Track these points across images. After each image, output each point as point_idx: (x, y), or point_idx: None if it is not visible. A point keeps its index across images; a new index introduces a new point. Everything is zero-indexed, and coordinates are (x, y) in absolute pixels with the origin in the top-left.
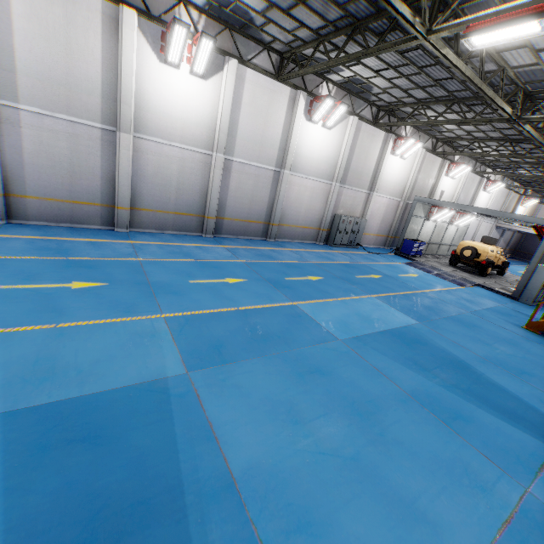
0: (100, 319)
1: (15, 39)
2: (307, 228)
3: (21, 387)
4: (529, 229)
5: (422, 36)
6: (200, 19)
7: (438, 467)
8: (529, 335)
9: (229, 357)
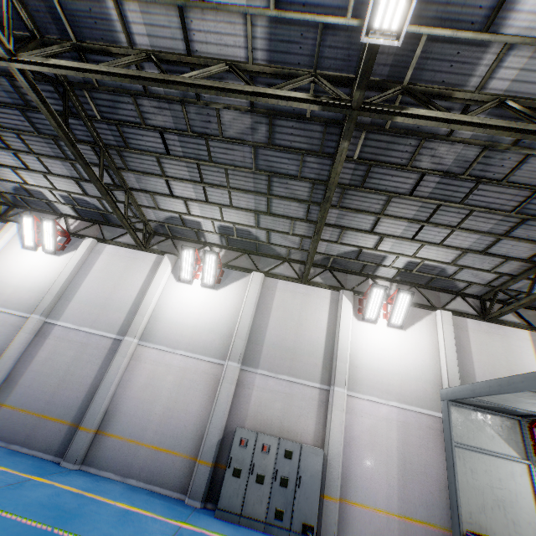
0: None
1: None
2: (165, 451)
3: None
4: None
5: (1, 60)
6: (75, 222)
7: None
8: None
9: None
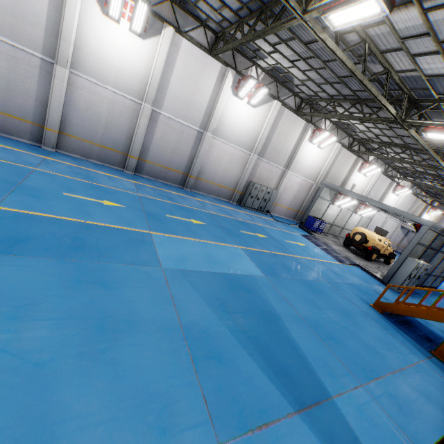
0: None
1: None
2: (223, 187)
3: None
4: None
5: (298, 15)
6: None
7: (133, 396)
8: (371, 312)
9: (20, 251)
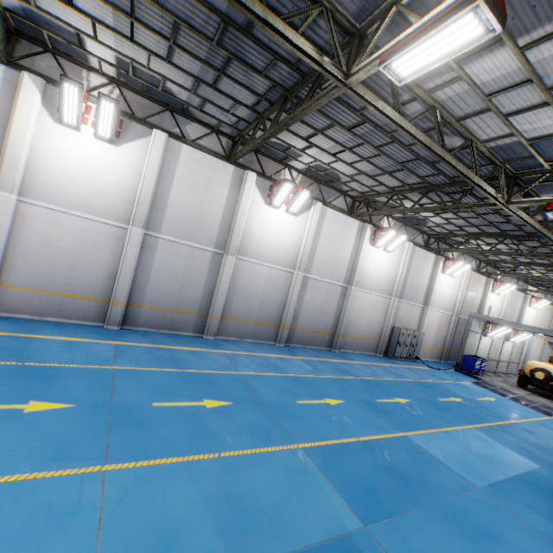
0: (250, 447)
1: (171, 191)
2: (368, 339)
3: (232, 535)
4: None
5: (502, 204)
6: (298, 176)
7: None
8: None
9: (390, 506)
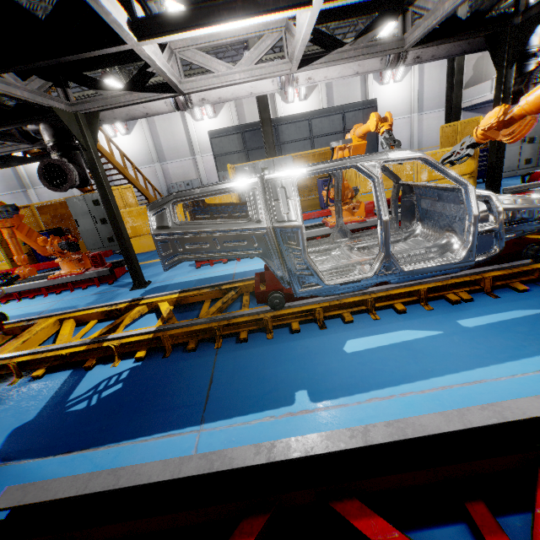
0: None
1: None
2: None
3: None
4: (487, 94)
5: None
6: None
7: None
8: None
9: None
